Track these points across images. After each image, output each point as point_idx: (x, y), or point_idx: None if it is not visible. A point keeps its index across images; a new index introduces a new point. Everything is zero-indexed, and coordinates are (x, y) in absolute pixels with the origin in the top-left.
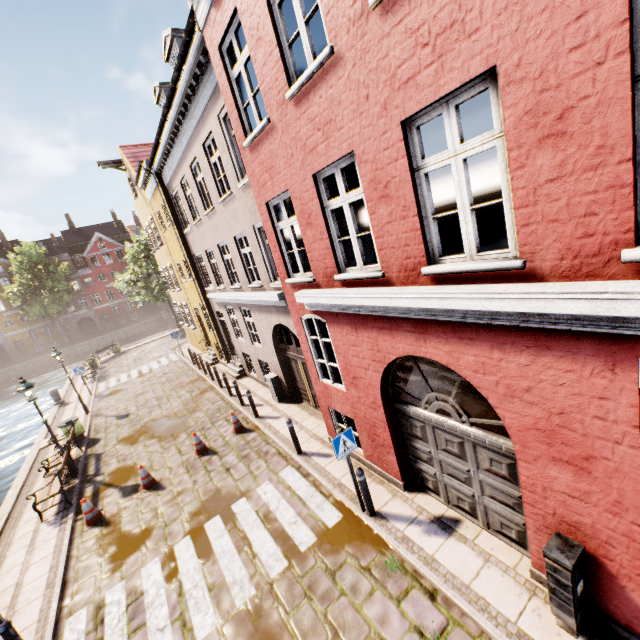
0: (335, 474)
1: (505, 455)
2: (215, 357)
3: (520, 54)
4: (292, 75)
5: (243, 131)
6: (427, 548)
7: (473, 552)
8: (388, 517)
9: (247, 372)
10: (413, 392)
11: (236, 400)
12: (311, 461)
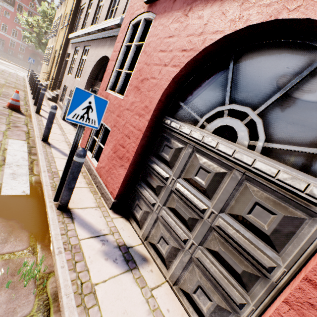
0: (59, 166)
1: (296, 202)
2: (46, 86)
3: None
4: None
5: None
6: (94, 273)
7: (146, 305)
8: (76, 219)
9: (58, 100)
10: (197, 108)
11: (34, 101)
12: (48, 149)
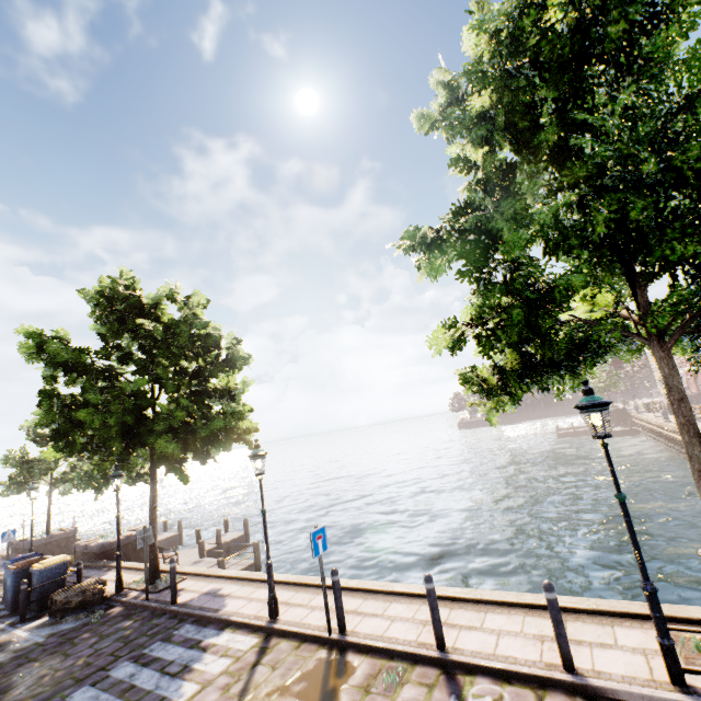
0: None
1: None
2: None
3: None
4: None
5: None
6: None
7: None
8: None
9: None
10: (698, 382)
11: None
12: None
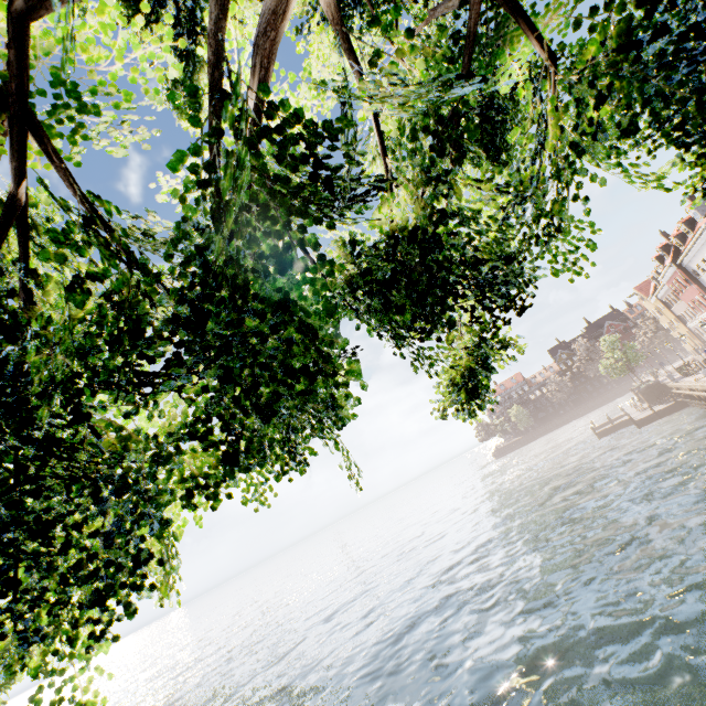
0: None
1: None
2: (701, 350)
3: (697, 296)
4: (681, 291)
5: (677, 295)
6: None
7: None
8: None
9: None
10: None
11: None
12: None
